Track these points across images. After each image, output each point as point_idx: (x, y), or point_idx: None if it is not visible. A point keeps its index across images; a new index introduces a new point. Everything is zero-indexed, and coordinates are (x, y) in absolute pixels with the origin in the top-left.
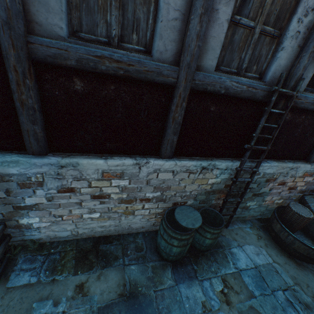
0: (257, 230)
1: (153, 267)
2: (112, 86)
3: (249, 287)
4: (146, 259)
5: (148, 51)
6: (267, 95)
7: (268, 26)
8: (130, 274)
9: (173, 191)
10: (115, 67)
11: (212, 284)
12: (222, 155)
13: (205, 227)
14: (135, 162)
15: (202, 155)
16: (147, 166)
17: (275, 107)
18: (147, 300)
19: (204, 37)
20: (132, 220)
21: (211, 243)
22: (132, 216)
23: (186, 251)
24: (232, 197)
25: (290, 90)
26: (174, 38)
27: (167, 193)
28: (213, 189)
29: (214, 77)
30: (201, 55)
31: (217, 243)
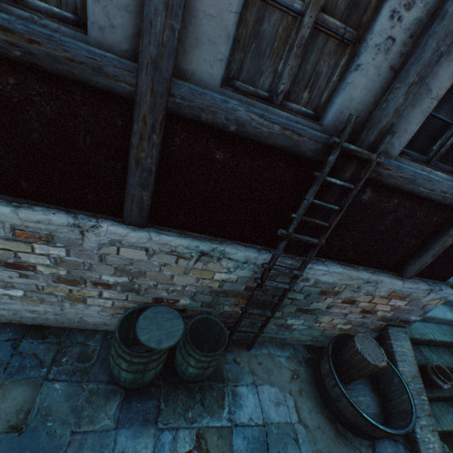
0: (298, 364)
1: (92, 392)
2: (10, 77)
3: None
4: (87, 377)
5: (83, 22)
6: (323, 150)
7: (334, 16)
8: (47, 395)
9: (152, 280)
10: (1, 40)
11: (176, 440)
12: (243, 238)
13: (189, 348)
14: (72, 222)
15: (206, 231)
16: (96, 232)
17: (339, 175)
18: (52, 445)
19: (190, 12)
20: (85, 311)
21: (197, 373)
22: (83, 305)
23: (150, 379)
24: (261, 307)
25: (367, 149)
26: (127, 3)
27: (141, 281)
28: (225, 289)
29: (212, 97)
30: (188, 49)
31: (219, 372)
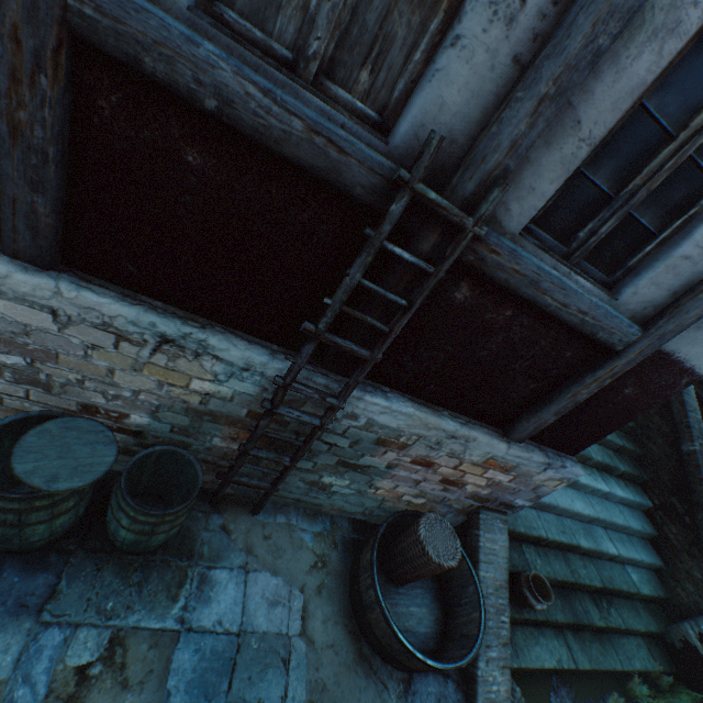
0: (330, 547)
1: None
2: None
3: (173, 680)
4: None
5: None
6: (385, 191)
7: None
8: None
9: (72, 371)
10: None
11: (68, 643)
12: (248, 327)
13: (121, 497)
14: None
15: (178, 302)
16: None
17: (412, 245)
18: None
19: None
20: None
21: (135, 540)
22: None
23: (44, 539)
24: (278, 450)
25: (461, 207)
26: None
27: (52, 370)
28: (213, 409)
29: (164, 23)
30: None
31: (189, 542)
